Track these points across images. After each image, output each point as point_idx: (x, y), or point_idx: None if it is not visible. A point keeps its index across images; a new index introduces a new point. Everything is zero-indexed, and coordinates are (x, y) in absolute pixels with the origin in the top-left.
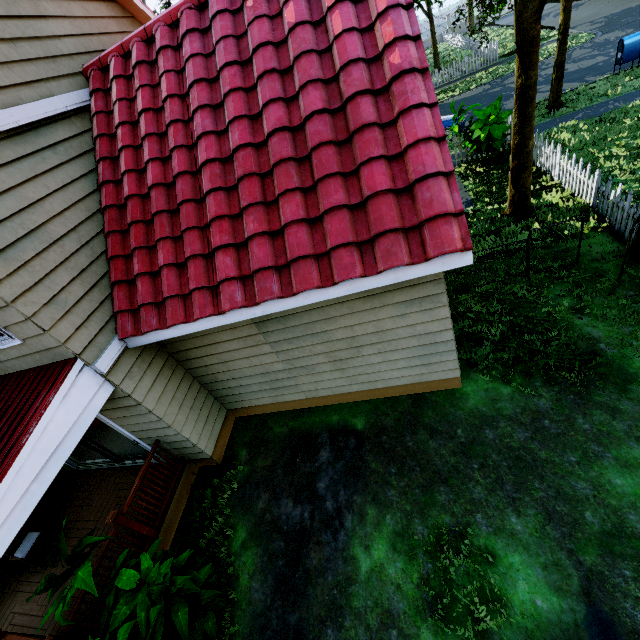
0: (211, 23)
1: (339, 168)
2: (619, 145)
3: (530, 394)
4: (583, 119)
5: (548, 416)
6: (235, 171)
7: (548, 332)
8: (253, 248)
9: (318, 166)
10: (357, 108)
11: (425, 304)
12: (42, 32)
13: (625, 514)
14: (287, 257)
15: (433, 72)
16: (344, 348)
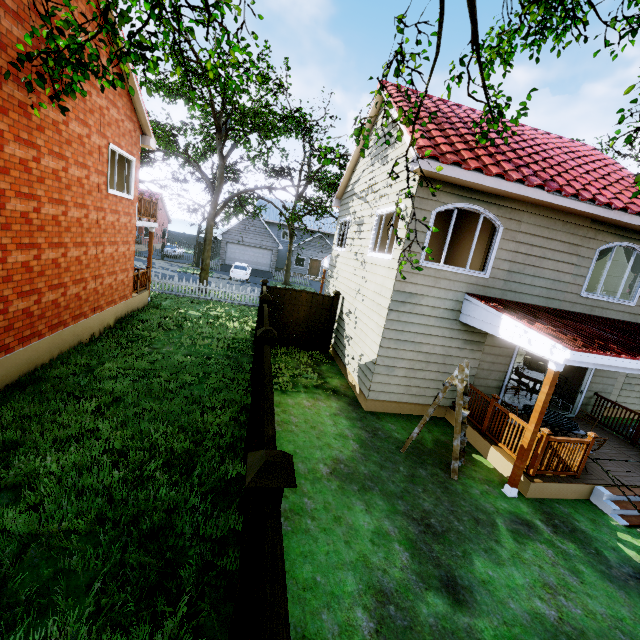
0: None
1: None
2: None
3: None
4: None
5: None
6: None
7: None
8: None
9: None
10: None
11: None
12: None
13: None
14: None
15: None
16: None
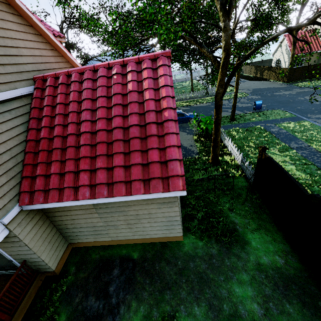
0: (98, 78)
1: (140, 148)
2: (252, 141)
3: (209, 246)
4: (241, 127)
5: (215, 257)
6: (96, 138)
7: (219, 218)
8: (98, 173)
9: (132, 145)
10: (150, 127)
11: (169, 204)
12: (18, 61)
13: (238, 305)
14: (113, 180)
15: (190, 91)
16: (133, 219)
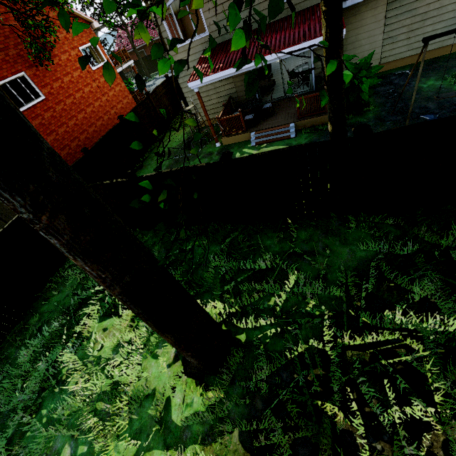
0: None
1: None
2: None
3: None
4: None
5: None
6: None
7: None
8: None
9: None
10: None
11: None
12: None
13: None
14: None
15: None
16: (418, 21)
